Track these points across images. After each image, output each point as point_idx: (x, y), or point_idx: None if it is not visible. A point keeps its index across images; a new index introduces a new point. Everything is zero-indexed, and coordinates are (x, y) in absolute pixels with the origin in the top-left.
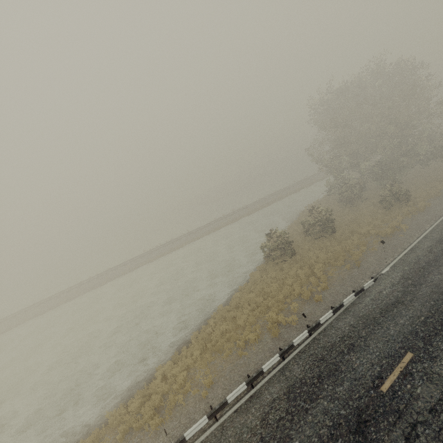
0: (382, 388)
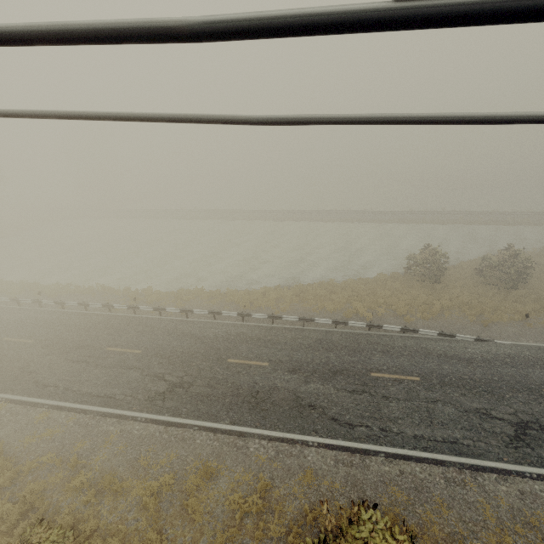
0: (372, 373)
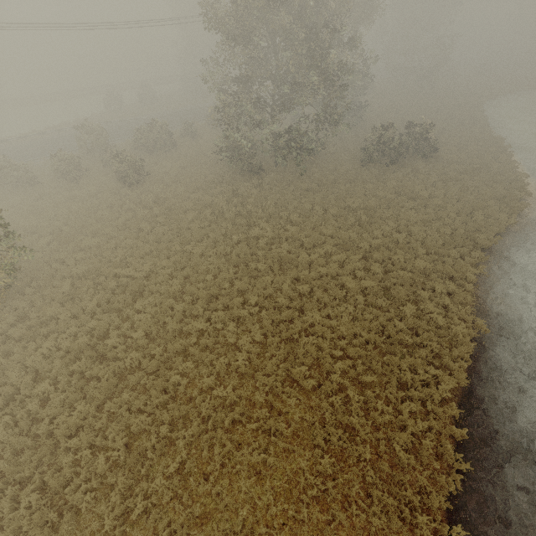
0: None
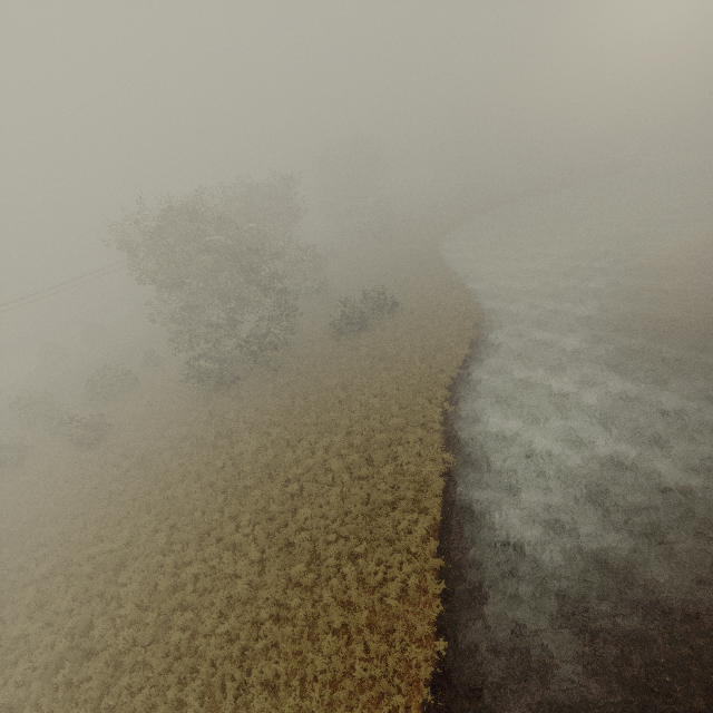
0: None
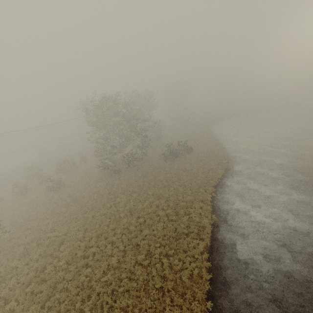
0: None
